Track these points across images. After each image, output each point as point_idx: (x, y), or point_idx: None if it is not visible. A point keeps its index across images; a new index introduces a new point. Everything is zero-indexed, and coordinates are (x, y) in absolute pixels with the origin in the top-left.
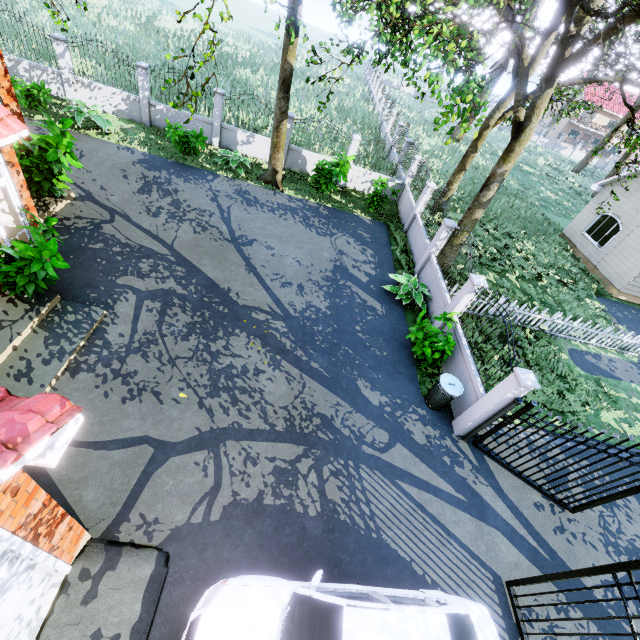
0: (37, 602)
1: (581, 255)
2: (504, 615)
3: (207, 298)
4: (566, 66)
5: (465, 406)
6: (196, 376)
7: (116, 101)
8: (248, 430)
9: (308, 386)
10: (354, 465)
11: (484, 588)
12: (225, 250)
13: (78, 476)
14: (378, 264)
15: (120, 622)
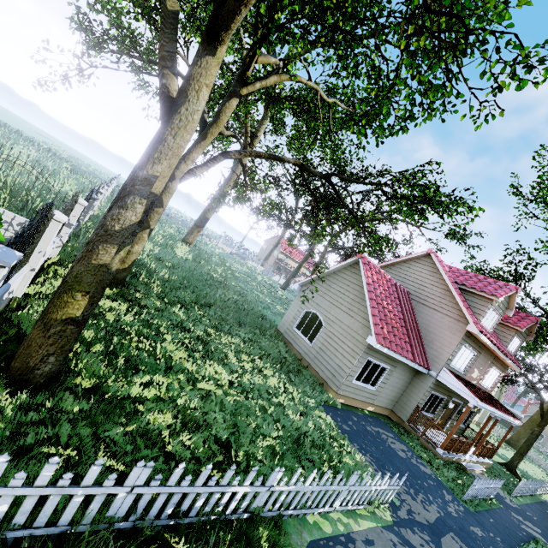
0: None
1: (296, 351)
2: None
3: None
4: (227, 17)
5: None
6: None
7: None
8: None
9: None
10: None
11: None
12: None
13: None
14: None
15: None
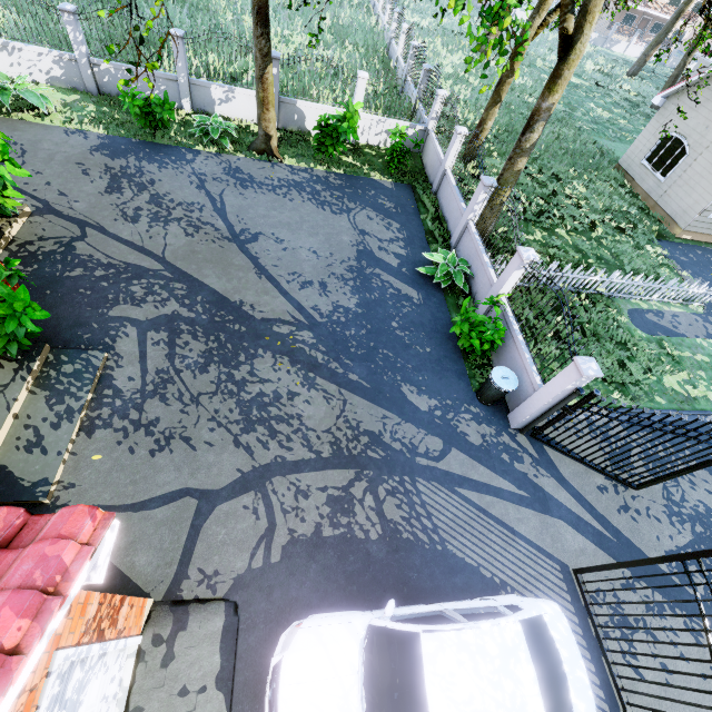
0: (117, 677)
1: (640, 190)
2: (573, 600)
3: (218, 317)
4: None
5: (521, 398)
6: (225, 412)
7: (46, 65)
8: (293, 462)
9: (349, 402)
10: (410, 480)
11: (552, 579)
12: (227, 252)
13: (124, 542)
14: (408, 240)
15: (203, 675)
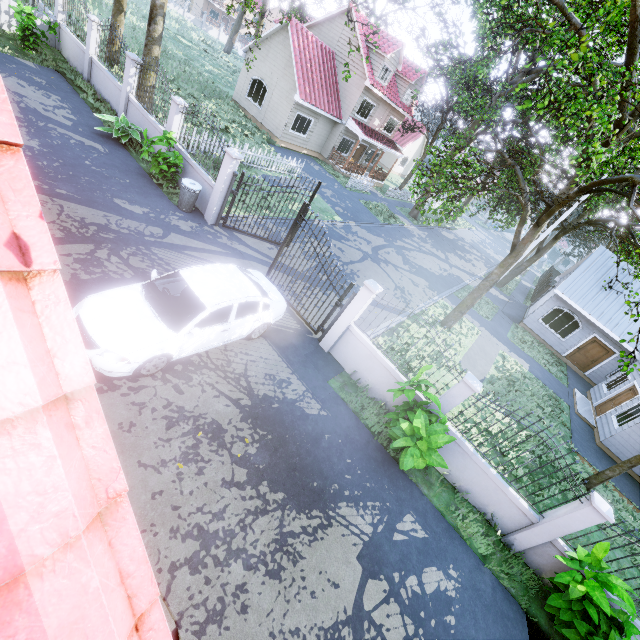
0: None
1: (251, 116)
2: None
3: None
4: None
5: (208, 201)
6: None
7: None
8: None
9: (66, 206)
10: (145, 248)
11: None
12: None
13: None
14: (75, 110)
15: None
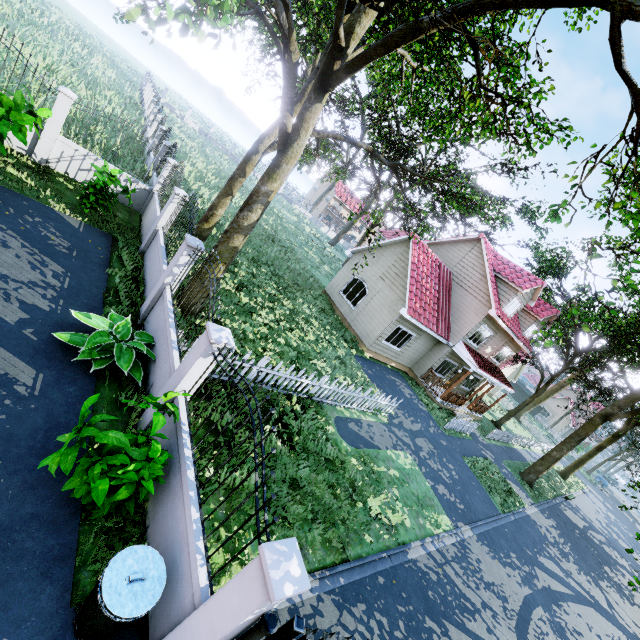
0: None
1: (339, 312)
2: None
3: None
4: (335, 80)
5: (171, 614)
6: None
7: None
8: None
9: None
10: None
11: None
12: None
13: None
14: (67, 291)
15: None
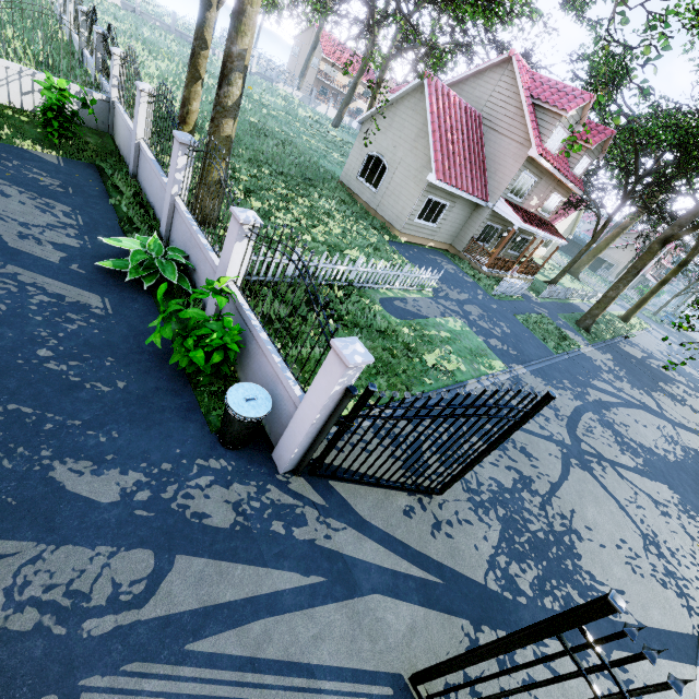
0: None
1: (362, 201)
2: None
3: None
4: None
5: (283, 423)
6: None
7: None
8: None
9: None
10: None
11: None
12: None
13: None
14: (85, 228)
15: None
